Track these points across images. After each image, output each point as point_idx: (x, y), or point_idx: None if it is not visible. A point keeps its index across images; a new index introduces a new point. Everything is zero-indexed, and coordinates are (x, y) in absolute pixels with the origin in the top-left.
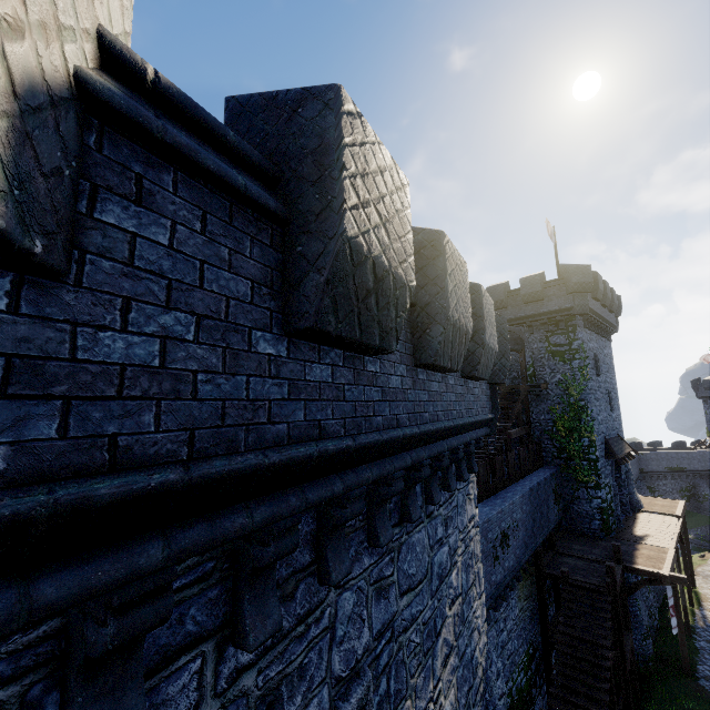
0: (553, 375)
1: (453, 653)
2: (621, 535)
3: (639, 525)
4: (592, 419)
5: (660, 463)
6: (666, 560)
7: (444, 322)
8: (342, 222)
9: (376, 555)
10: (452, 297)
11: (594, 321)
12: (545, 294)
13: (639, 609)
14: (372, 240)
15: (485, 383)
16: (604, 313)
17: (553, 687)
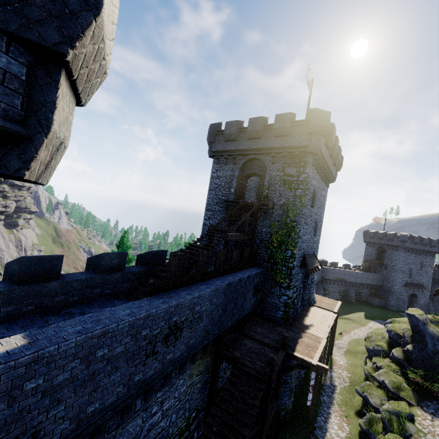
0: (280, 198)
1: None
2: (295, 323)
3: (309, 316)
4: (298, 237)
5: (334, 275)
6: (318, 350)
7: None
8: None
9: None
10: None
11: (321, 164)
12: (291, 131)
13: (291, 378)
14: None
15: None
16: (329, 162)
17: None
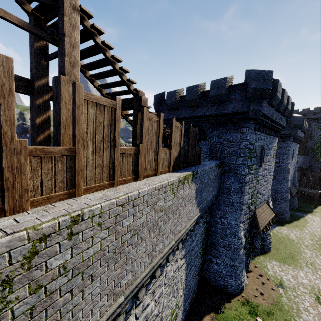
0: (317, 134)
1: (295, 158)
2: None
3: None
4: None
5: None
6: None
7: (304, 128)
8: (303, 125)
9: (295, 144)
10: (305, 126)
11: None
12: (320, 112)
13: None
14: (304, 125)
15: (303, 133)
16: None
17: (301, 183)
